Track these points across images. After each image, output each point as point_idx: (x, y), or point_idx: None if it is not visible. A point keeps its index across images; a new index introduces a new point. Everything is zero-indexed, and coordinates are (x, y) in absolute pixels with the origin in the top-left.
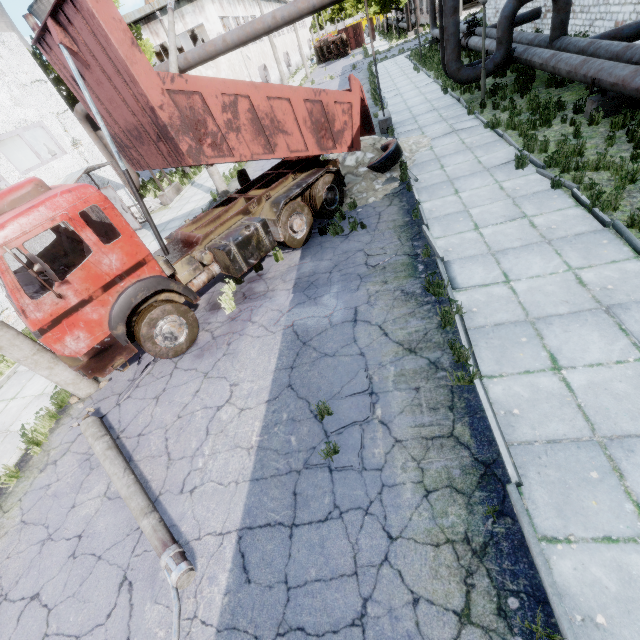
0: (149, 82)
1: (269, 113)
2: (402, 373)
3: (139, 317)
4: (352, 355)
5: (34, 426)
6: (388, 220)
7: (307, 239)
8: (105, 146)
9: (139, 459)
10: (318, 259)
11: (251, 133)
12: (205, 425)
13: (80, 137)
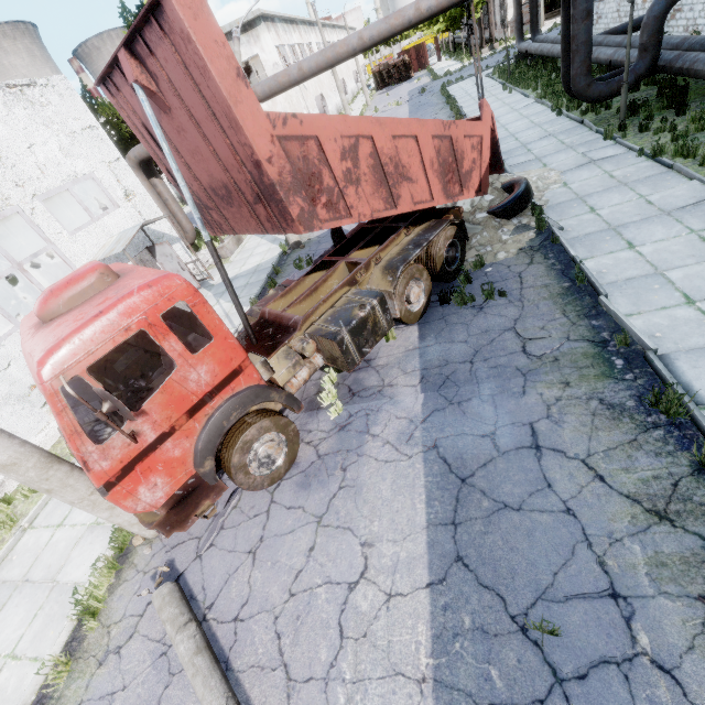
0: (256, 127)
1: (393, 156)
2: (660, 560)
3: (228, 439)
4: (553, 512)
5: (89, 588)
6: (536, 285)
7: (424, 311)
8: (159, 195)
9: (241, 668)
10: (446, 340)
11: (372, 184)
12: (335, 617)
13: (133, 187)
